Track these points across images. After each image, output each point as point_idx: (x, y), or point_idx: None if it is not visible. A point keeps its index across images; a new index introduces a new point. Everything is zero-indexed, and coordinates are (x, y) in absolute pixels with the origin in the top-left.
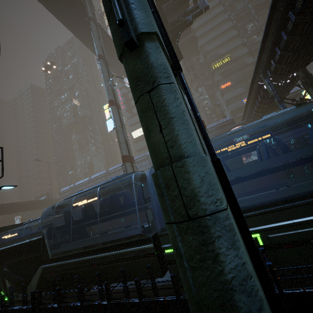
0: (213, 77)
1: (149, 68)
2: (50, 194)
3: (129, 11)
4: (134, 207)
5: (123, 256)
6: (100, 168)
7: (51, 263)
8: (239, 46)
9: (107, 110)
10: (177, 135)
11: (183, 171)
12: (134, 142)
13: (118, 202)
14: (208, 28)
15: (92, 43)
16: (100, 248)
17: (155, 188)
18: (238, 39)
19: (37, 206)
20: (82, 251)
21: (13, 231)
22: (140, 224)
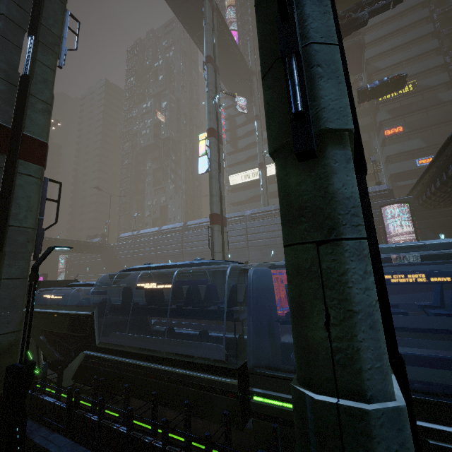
0: (376, 113)
1: (328, 200)
2: (106, 237)
3: (310, 78)
4: (220, 316)
5: (193, 380)
6: (176, 217)
7: (96, 352)
8: (434, 69)
9: (203, 142)
10: (358, 349)
11: (359, 429)
12: (230, 191)
13: (198, 298)
14: (388, 30)
15: (200, 34)
16: (162, 357)
17: (294, 411)
18: (437, 57)
19: (88, 250)
20: (138, 352)
21: (57, 289)
22: (224, 347)
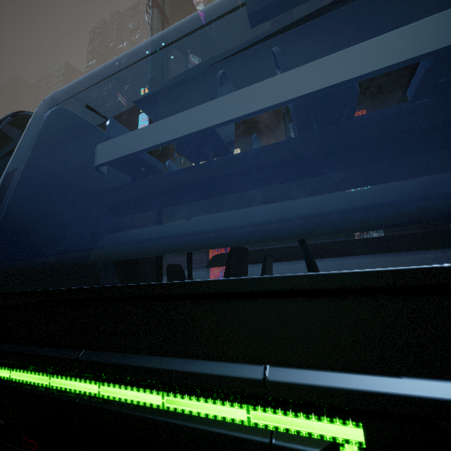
0: None
1: None
2: None
3: None
4: None
5: None
6: None
7: None
8: None
9: None
10: None
11: None
12: None
13: None
14: None
15: None
16: None
17: None
18: None
19: None
20: None
21: None
22: None
